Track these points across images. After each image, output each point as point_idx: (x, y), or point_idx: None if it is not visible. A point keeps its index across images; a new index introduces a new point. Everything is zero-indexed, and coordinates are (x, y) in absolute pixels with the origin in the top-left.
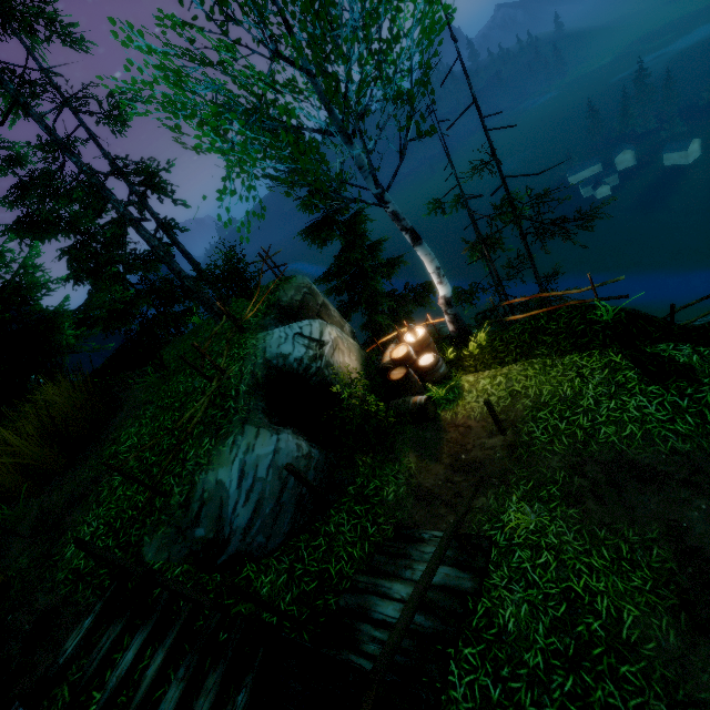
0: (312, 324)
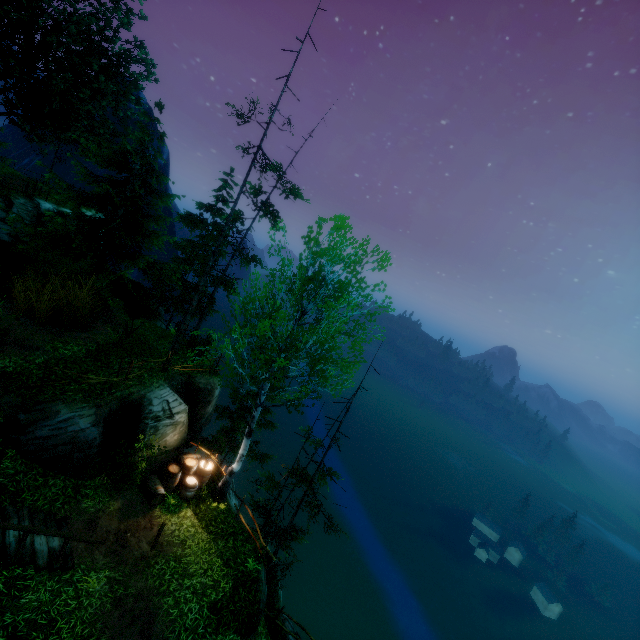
0: (182, 405)
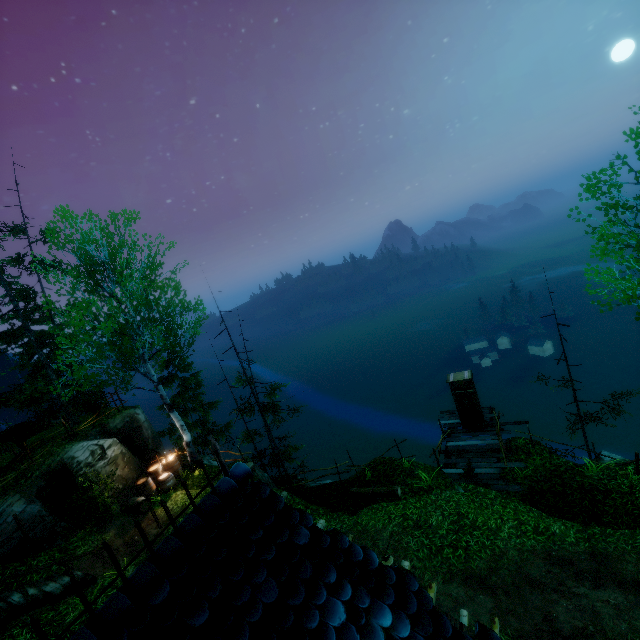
0: (107, 441)
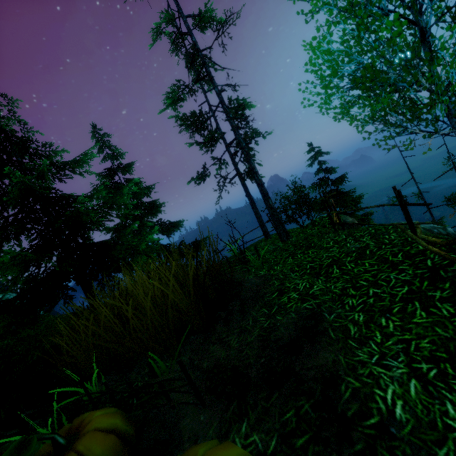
0: None
